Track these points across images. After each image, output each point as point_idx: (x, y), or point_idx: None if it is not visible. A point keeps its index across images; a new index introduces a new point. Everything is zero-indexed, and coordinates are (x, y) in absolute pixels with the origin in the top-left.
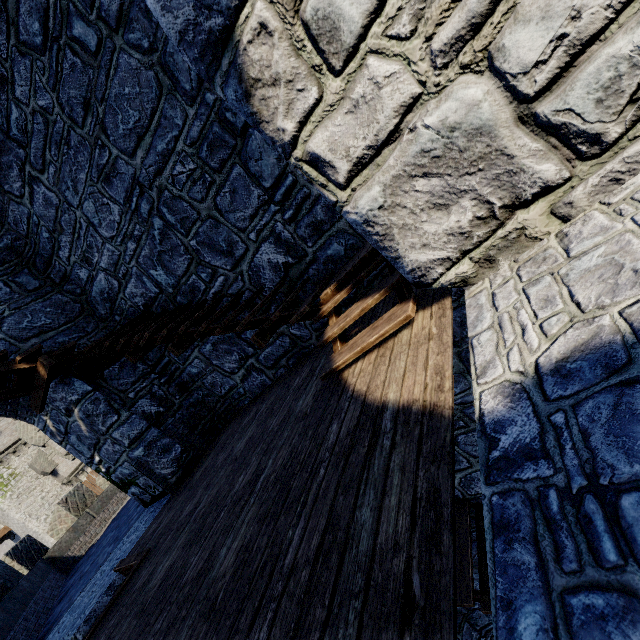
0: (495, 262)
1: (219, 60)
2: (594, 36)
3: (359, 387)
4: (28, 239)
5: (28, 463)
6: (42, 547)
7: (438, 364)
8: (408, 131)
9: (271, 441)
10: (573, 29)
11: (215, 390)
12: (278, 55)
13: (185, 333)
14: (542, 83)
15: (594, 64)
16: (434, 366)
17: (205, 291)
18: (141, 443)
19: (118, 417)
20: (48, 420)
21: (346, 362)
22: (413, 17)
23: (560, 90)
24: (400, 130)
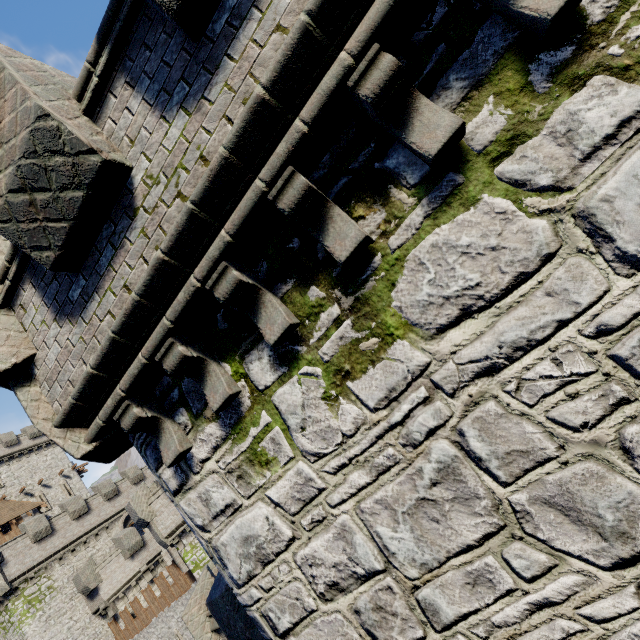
0: None
1: None
2: None
3: None
4: None
5: (68, 576)
6: None
7: None
8: None
9: None
10: None
11: None
12: None
13: None
14: None
15: None
16: None
17: None
18: None
19: None
20: None
21: None
22: None
23: None
24: None
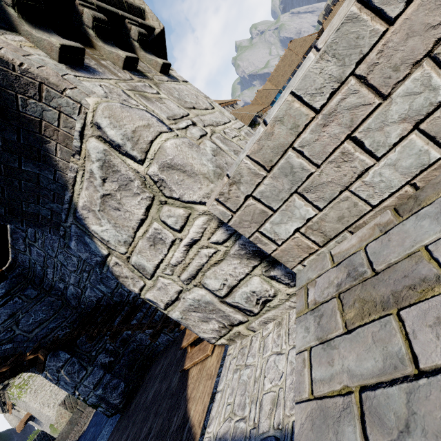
0: (234, 340)
1: (102, 268)
2: (235, 285)
3: (189, 391)
4: (30, 269)
5: None
6: (51, 438)
7: (205, 403)
8: (182, 298)
9: (159, 405)
10: (227, 282)
11: (143, 342)
12: (125, 271)
13: (117, 328)
14: (224, 294)
15: (239, 292)
16: (204, 403)
17: (128, 296)
18: (100, 386)
19: (86, 371)
20: (47, 373)
21: (188, 367)
22: (171, 270)
23: (231, 296)
24: (179, 297)
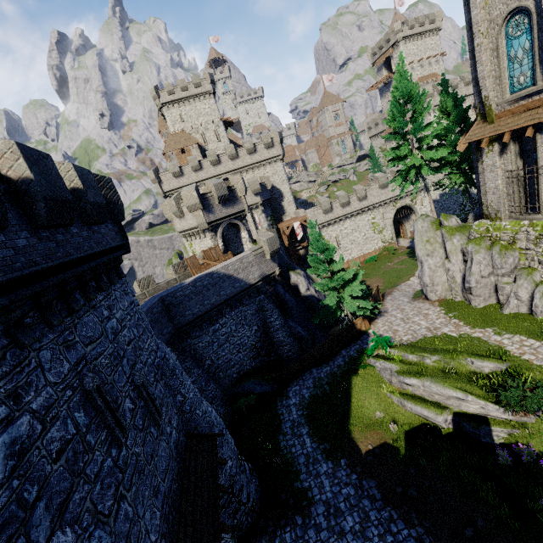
0: None
1: None
2: None
3: None
4: None
5: None
6: None
7: None
8: None
9: None
10: None
11: None
12: None
13: None
14: None
15: None
16: None
17: None
18: None
19: None
20: None
21: None
22: None
23: None
24: None
